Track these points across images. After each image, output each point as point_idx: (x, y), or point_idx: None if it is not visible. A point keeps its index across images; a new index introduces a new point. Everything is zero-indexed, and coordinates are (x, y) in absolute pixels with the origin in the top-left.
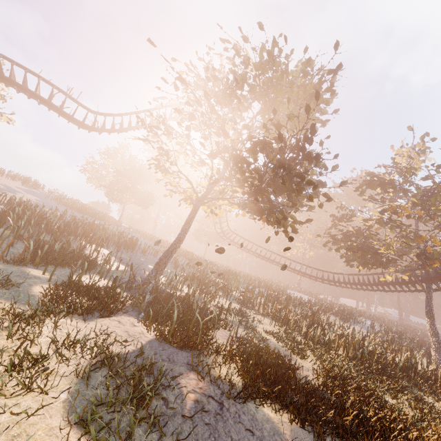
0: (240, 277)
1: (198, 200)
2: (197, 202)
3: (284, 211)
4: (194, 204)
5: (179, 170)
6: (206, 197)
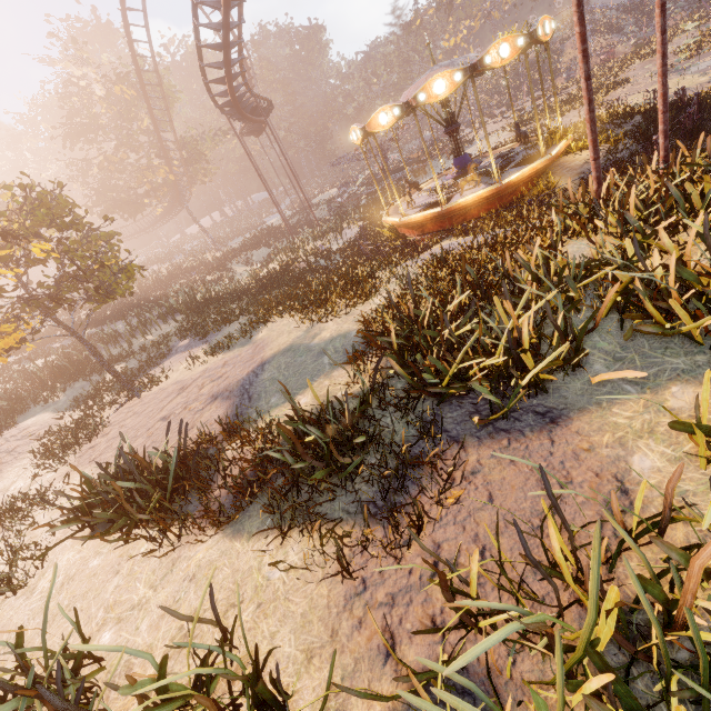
0: None
1: None
2: None
3: None
4: None
5: None
6: None
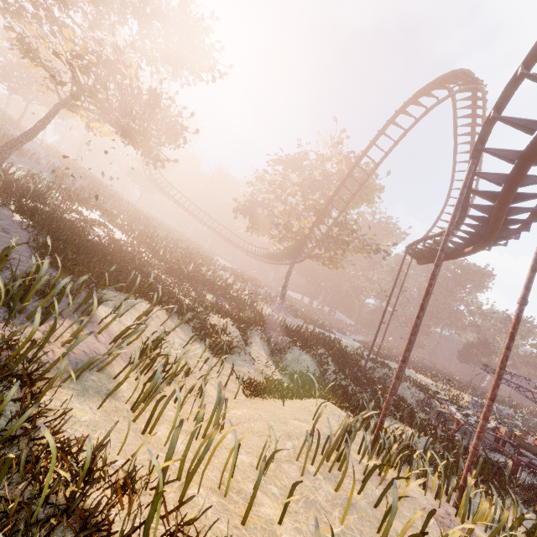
0: (144, 217)
1: (59, 101)
2: (58, 103)
3: (146, 141)
4: (54, 105)
5: (42, 63)
6: (69, 102)
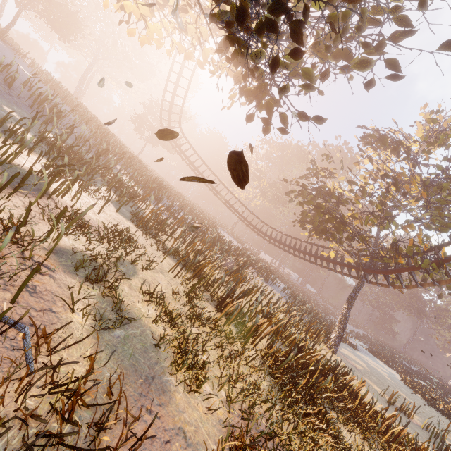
0: (165, 190)
1: None
2: None
3: None
4: None
5: None
6: None
